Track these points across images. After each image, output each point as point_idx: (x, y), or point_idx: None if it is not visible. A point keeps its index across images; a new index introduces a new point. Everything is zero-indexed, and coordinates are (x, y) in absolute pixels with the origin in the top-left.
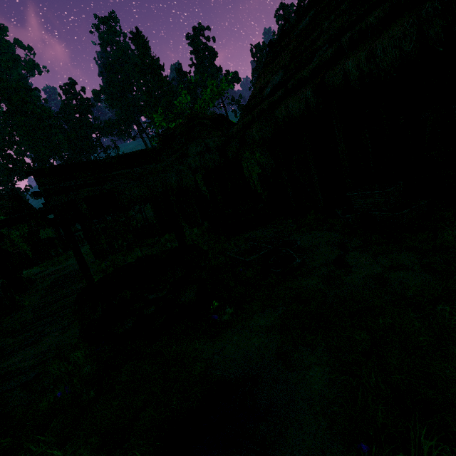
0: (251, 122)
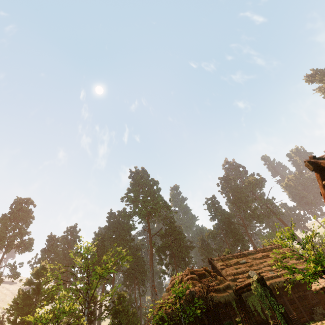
0: None
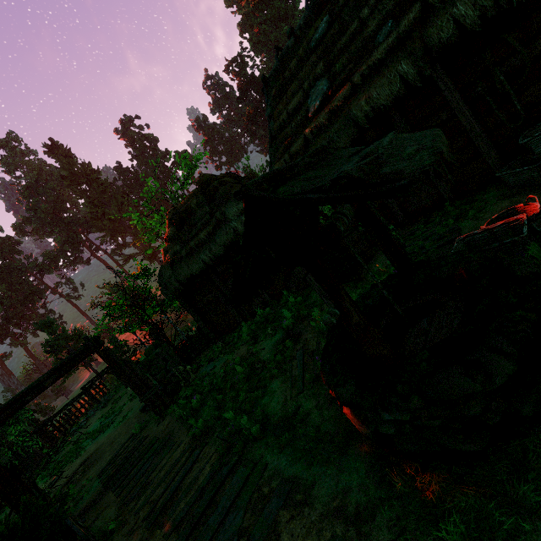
0: (304, 147)
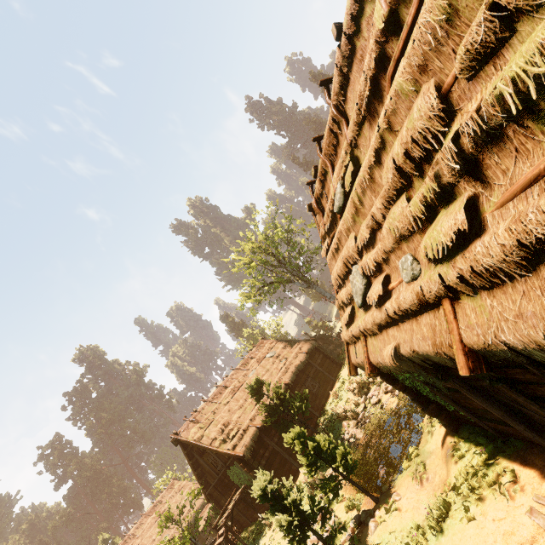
0: None
